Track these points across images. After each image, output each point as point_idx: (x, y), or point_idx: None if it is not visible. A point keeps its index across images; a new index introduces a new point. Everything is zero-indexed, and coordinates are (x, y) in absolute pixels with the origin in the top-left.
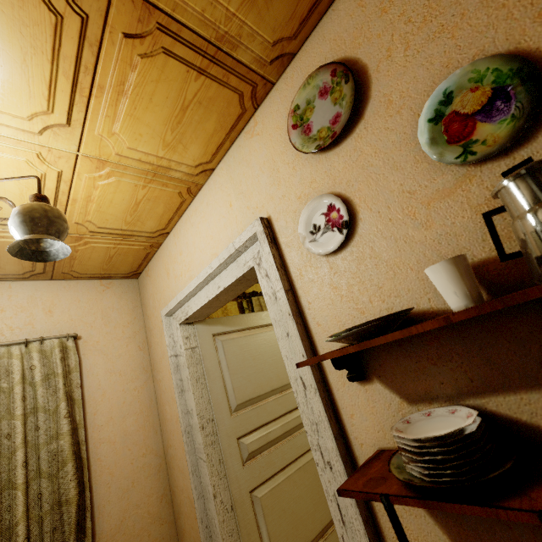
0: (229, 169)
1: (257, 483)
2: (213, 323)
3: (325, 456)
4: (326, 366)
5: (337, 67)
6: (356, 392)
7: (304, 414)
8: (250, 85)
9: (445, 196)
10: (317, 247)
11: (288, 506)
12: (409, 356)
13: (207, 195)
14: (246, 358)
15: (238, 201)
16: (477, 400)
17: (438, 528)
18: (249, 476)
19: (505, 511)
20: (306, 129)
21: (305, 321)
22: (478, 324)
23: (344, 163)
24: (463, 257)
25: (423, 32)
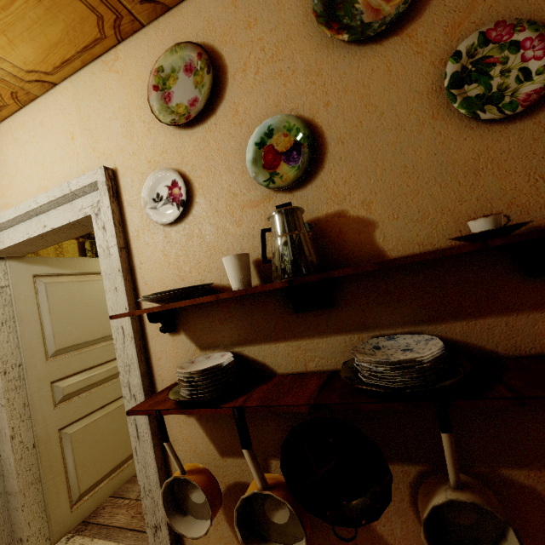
0: (76, 94)
1: (70, 422)
2: (36, 262)
3: (133, 391)
4: (146, 319)
5: (203, 53)
6: (167, 341)
7: (120, 358)
8: (113, 12)
9: (254, 205)
10: (156, 215)
11: (102, 437)
12: (208, 317)
13: (43, 112)
14: (77, 304)
15: (83, 137)
16: (240, 349)
17: (201, 430)
18: (60, 416)
19: (220, 409)
20: (166, 96)
21: (135, 279)
22: (252, 300)
23: (193, 146)
24: (246, 255)
25: (270, 67)
